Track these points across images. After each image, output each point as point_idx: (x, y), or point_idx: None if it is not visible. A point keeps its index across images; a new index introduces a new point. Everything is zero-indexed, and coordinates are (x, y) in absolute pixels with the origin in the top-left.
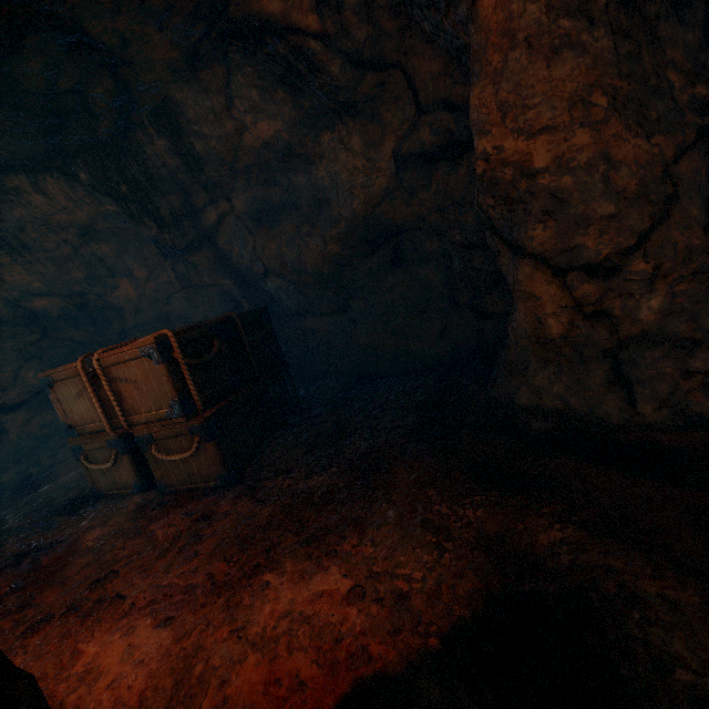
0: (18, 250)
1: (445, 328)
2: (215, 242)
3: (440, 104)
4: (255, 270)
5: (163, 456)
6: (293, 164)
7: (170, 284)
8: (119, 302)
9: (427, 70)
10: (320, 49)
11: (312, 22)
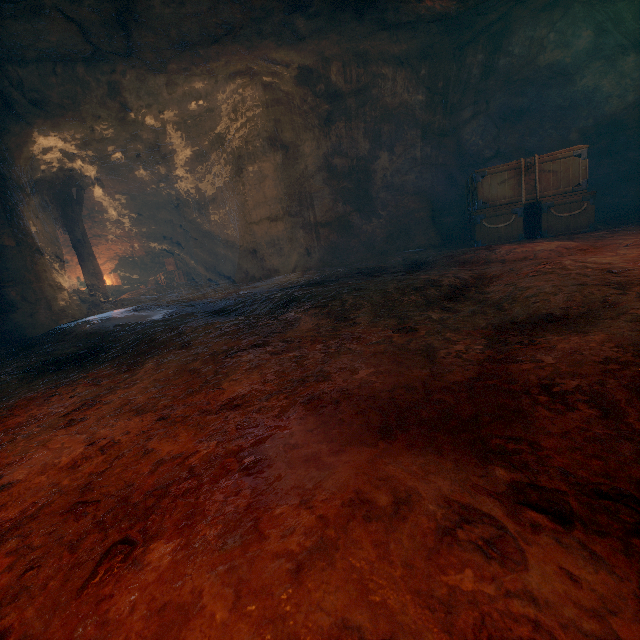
0: (351, 119)
1: None
2: (460, 132)
3: None
4: (481, 155)
5: (558, 214)
6: (555, 81)
7: (414, 160)
8: (377, 169)
9: None
10: None
11: None
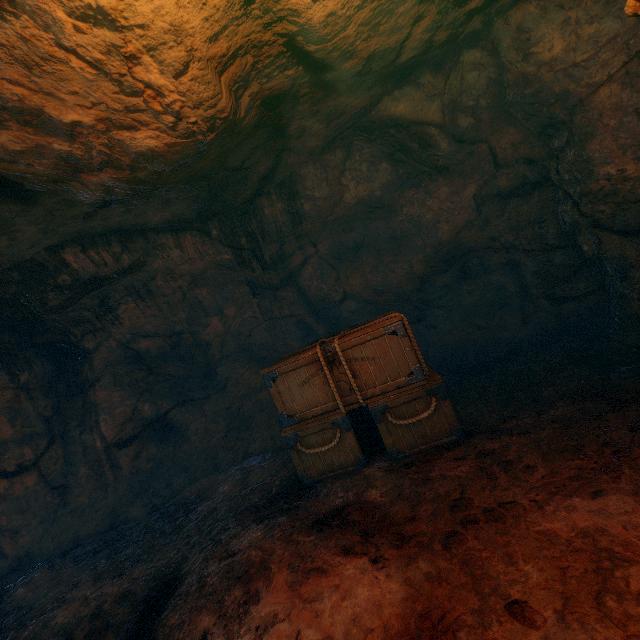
0: (142, 297)
1: (525, 316)
2: (297, 279)
3: (519, 161)
4: (331, 299)
5: (399, 422)
6: (375, 214)
7: (254, 318)
8: (209, 338)
9: (508, 141)
10: (437, 133)
11: (437, 118)
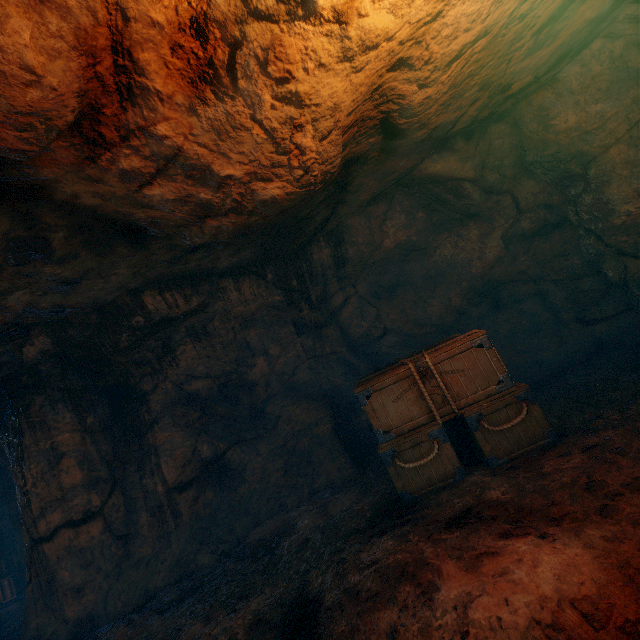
0: (199, 338)
1: (561, 339)
2: (338, 318)
3: (539, 206)
4: (370, 335)
5: (495, 428)
6: (411, 256)
7: (297, 357)
8: (255, 378)
9: (528, 192)
10: (470, 186)
11: (470, 174)
